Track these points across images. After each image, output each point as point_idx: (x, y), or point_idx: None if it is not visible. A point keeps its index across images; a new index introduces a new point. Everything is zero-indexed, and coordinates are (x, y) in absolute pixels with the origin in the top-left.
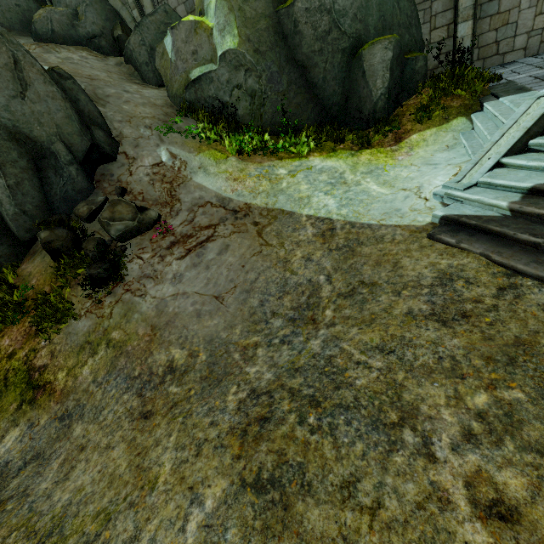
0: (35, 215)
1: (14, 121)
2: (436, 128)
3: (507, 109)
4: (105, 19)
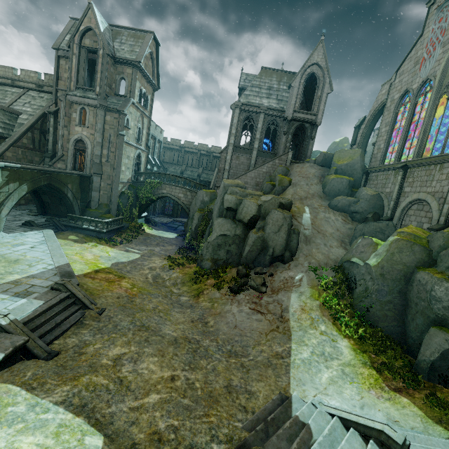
0: (248, 260)
1: (267, 237)
2: (422, 414)
3: (432, 444)
4: (372, 207)
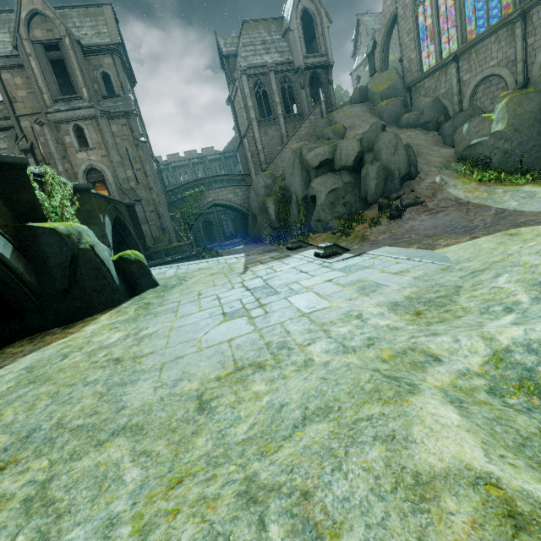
0: (378, 195)
1: (386, 163)
2: None
3: None
4: (437, 112)
